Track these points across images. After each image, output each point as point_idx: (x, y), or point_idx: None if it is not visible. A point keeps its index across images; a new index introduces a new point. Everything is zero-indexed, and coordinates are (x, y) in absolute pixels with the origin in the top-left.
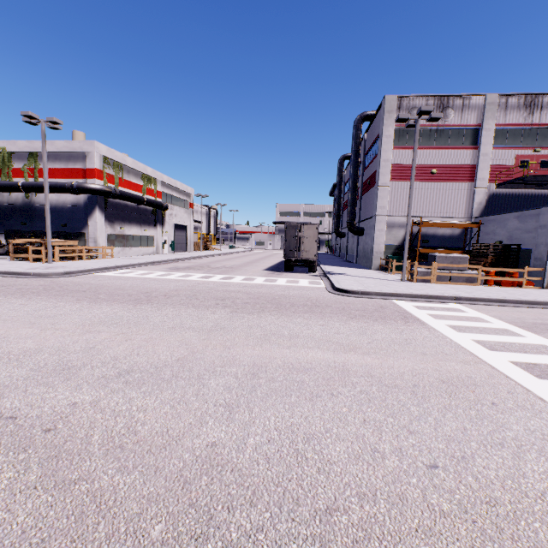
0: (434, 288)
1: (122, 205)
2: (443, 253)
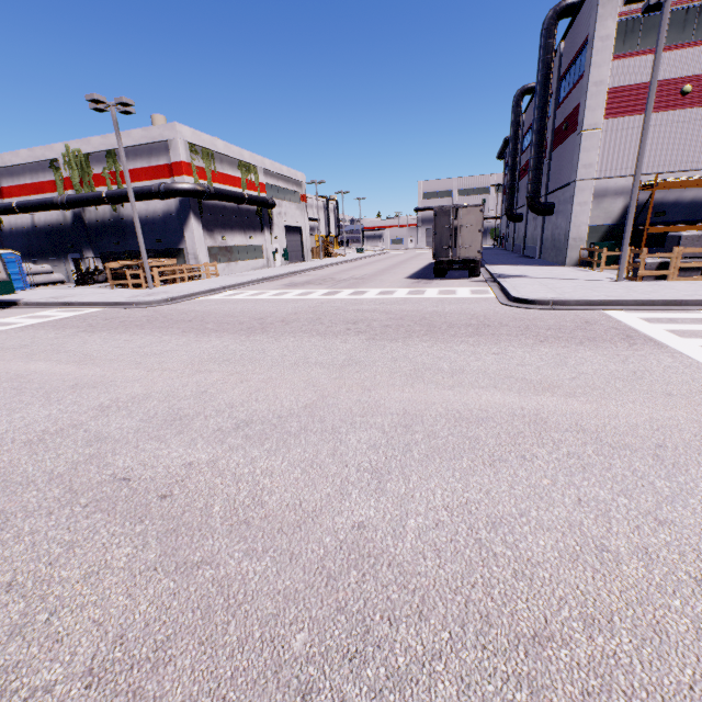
0: (675, 288)
1: (219, 207)
2: (694, 231)
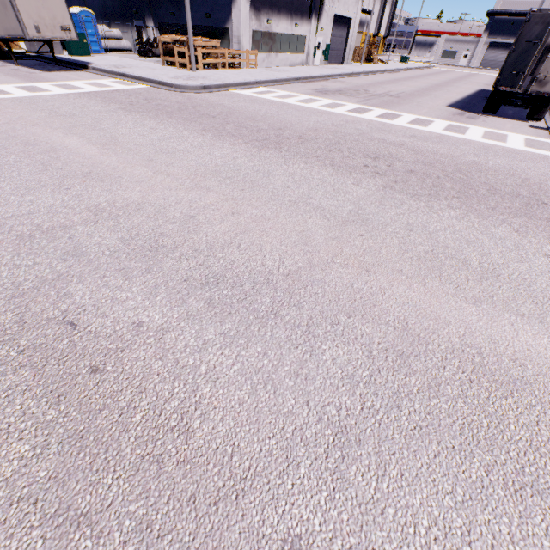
0: None
1: None
2: None
